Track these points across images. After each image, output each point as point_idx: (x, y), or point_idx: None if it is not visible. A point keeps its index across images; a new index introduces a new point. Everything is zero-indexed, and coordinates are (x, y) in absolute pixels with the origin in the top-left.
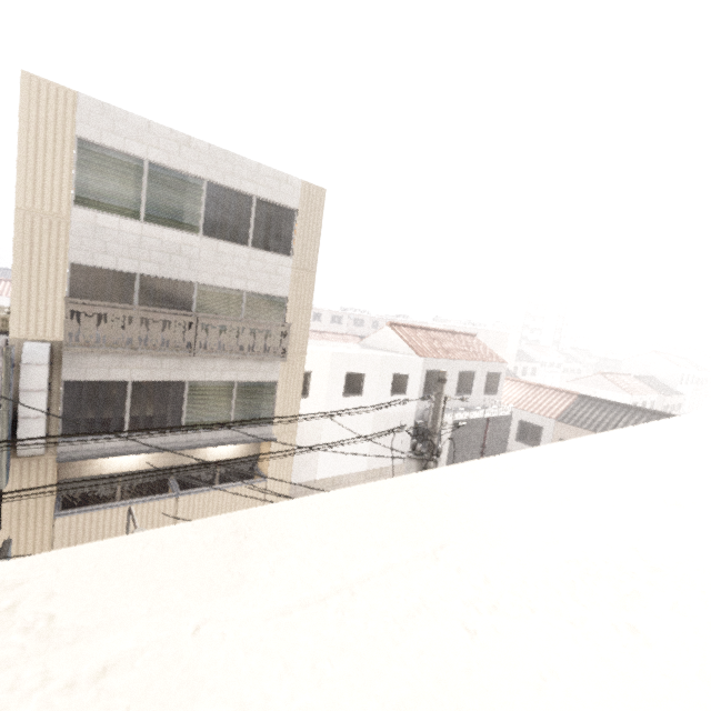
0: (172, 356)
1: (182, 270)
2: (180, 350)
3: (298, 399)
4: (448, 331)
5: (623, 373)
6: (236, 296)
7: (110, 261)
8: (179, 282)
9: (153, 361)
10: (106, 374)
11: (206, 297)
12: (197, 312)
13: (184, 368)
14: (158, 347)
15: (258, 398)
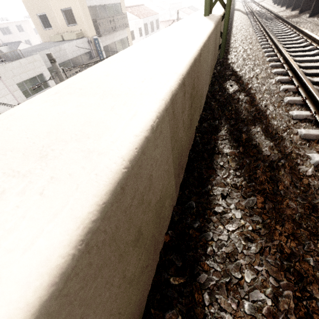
0: (114, 32)
1: (102, 0)
2: (114, 30)
3: (131, 41)
4: (137, 5)
5: (185, 7)
6: (111, 6)
7: (92, 2)
8: (102, 5)
9: (109, 36)
10: (104, 44)
11: (108, 9)
12: (112, 15)
13: (113, 37)
14: (111, 30)
15: (125, 44)
